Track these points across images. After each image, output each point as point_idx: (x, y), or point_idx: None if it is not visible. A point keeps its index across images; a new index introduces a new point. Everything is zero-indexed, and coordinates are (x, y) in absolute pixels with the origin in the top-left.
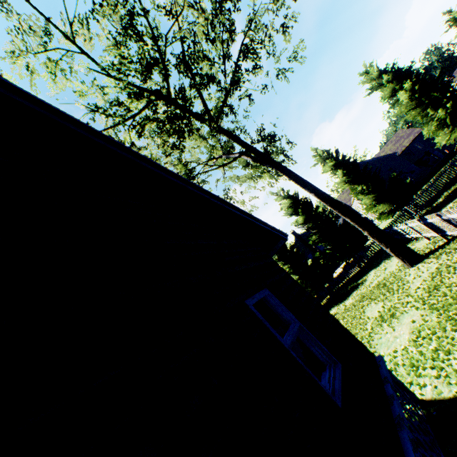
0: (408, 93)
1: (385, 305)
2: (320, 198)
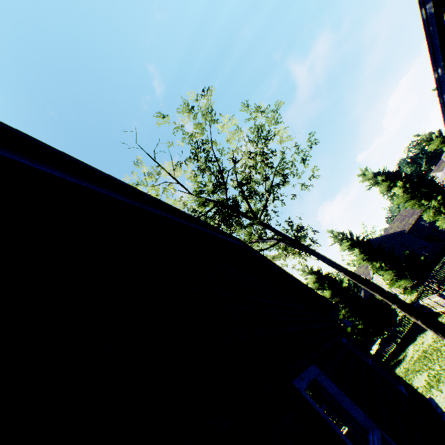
0: (401, 188)
1: (430, 374)
2: (349, 275)
